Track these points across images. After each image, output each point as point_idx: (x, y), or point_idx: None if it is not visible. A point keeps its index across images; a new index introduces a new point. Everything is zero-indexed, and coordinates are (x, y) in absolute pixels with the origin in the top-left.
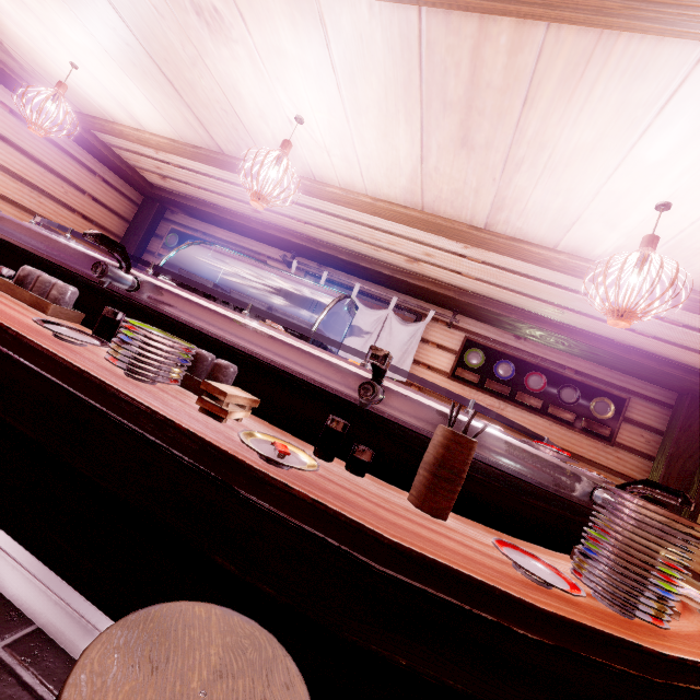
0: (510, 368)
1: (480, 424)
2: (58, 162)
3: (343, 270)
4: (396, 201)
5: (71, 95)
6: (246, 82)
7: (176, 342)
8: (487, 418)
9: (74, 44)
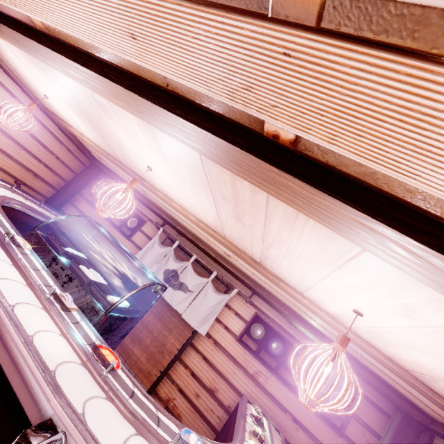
0: (280, 346)
1: None
2: (41, 134)
3: (191, 242)
4: (210, 226)
5: (51, 106)
6: (124, 139)
7: None
8: (255, 381)
9: (47, 87)
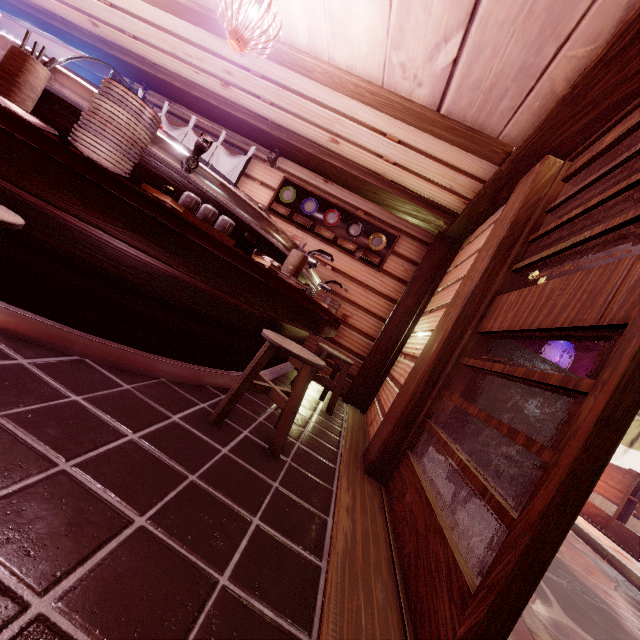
0: (314, 205)
1: (71, 74)
2: None
3: (188, 106)
4: None
5: None
6: None
7: None
8: None
9: None
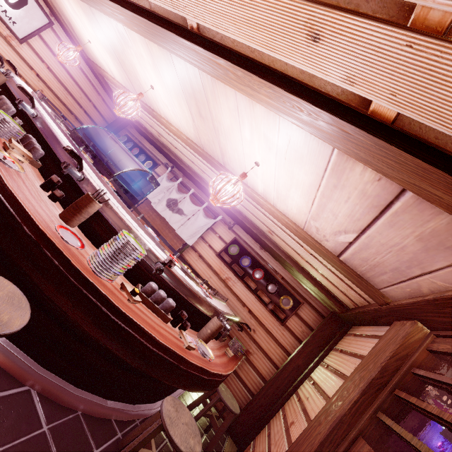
0: (249, 262)
1: (114, 206)
2: (83, 83)
3: (192, 182)
4: (195, 141)
5: (93, 55)
6: (137, 66)
7: (10, 122)
8: (225, 284)
9: (90, 33)
